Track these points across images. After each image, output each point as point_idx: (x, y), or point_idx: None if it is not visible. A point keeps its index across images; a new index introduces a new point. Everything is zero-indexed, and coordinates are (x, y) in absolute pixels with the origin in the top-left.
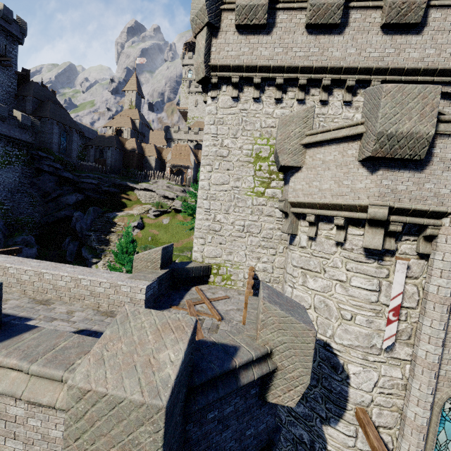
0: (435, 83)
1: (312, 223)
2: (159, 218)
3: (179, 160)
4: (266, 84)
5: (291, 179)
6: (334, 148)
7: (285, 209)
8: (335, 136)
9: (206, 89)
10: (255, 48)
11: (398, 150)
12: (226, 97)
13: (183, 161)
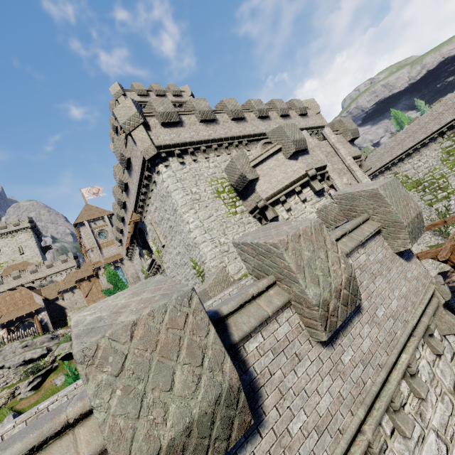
0: (264, 139)
1: (284, 201)
2: (44, 385)
3: (17, 311)
4: (195, 152)
5: (256, 187)
6: (270, 160)
7: (265, 204)
8: (269, 154)
9: (155, 164)
10: (179, 134)
11: (301, 146)
12: (176, 164)
13: (25, 309)
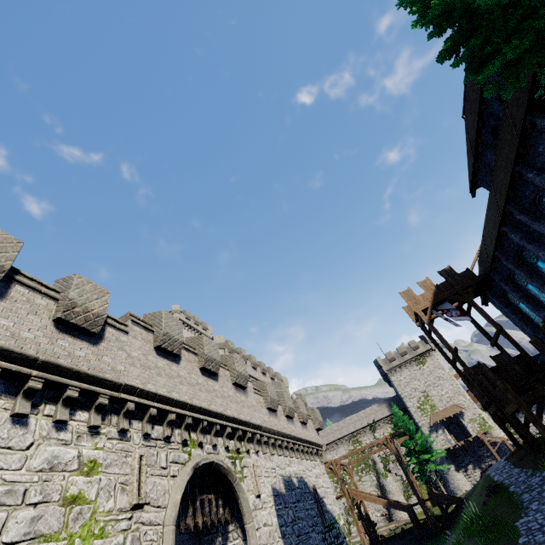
0: None
1: None
2: None
3: None
4: None
5: None
6: None
7: None
8: None
9: None
10: None
11: None
12: None
13: None
